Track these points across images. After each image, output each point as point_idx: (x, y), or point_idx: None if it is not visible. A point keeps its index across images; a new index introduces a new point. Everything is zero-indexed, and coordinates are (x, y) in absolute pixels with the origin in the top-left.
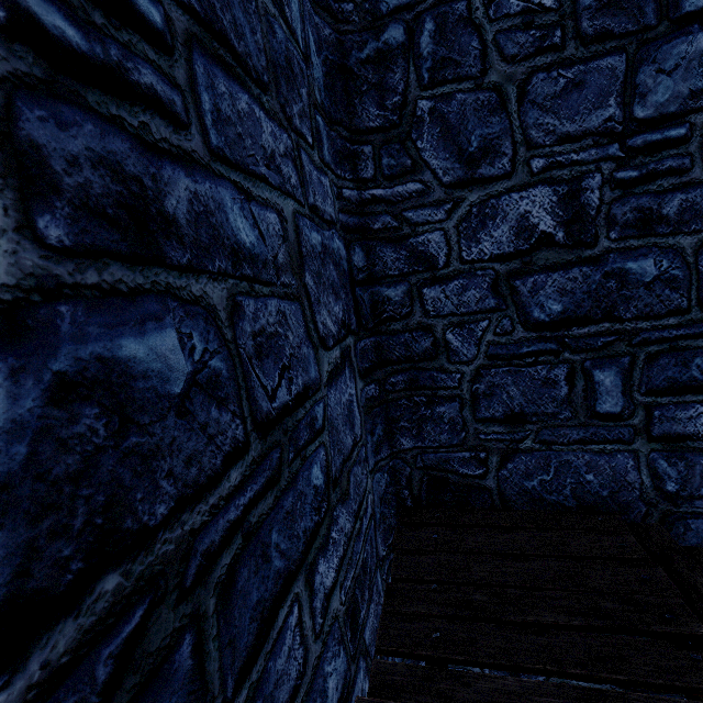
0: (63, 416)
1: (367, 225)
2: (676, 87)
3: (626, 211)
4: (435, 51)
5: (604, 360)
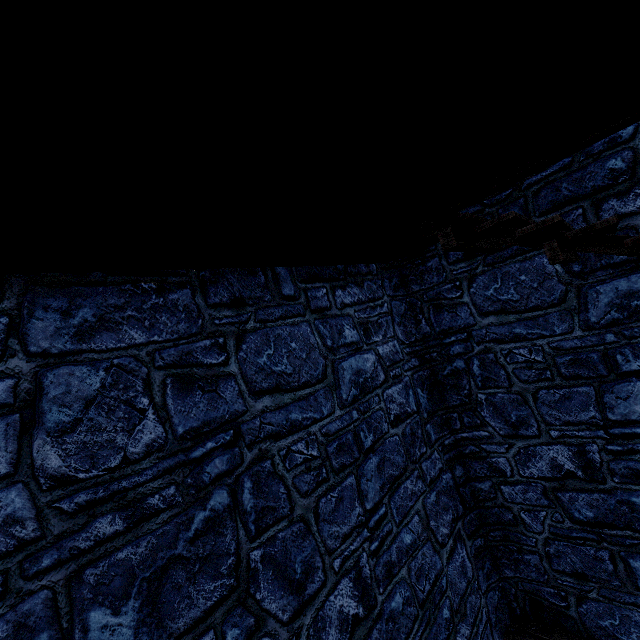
0: (387, 626)
1: (461, 451)
2: (631, 407)
3: (620, 468)
4: (482, 373)
5: (634, 554)
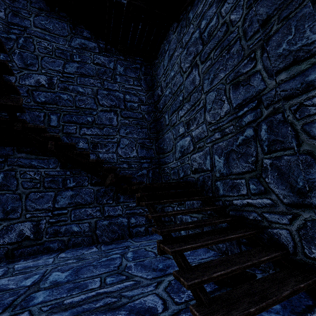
0: None
1: None
2: (72, 69)
3: (62, 85)
4: (23, 43)
5: (54, 113)
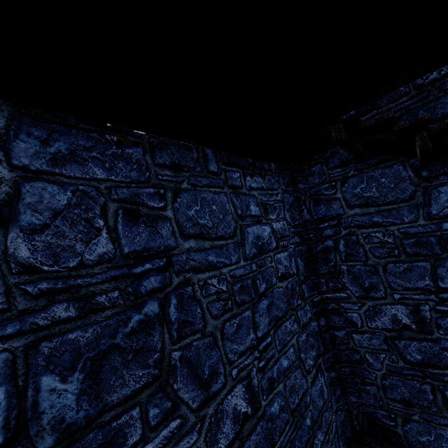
0: (267, 425)
1: (325, 307)
2: None
3: (445, 323)
4: (345, 250)
5: None
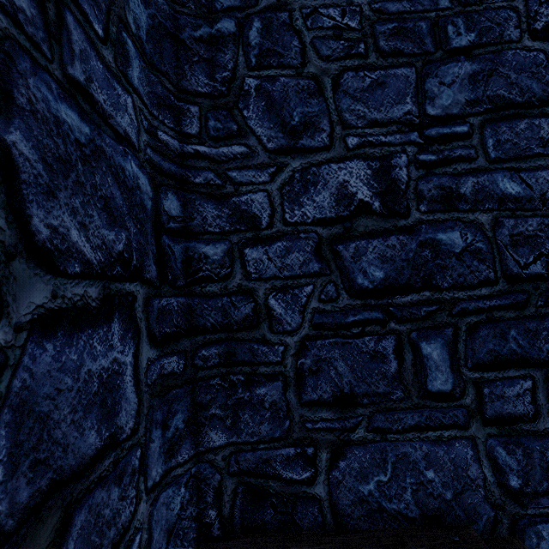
0: None
1: (187, 177)
2: (455, 96)
3: (431, 188)
4: (262, 43)
5: (429, 331)
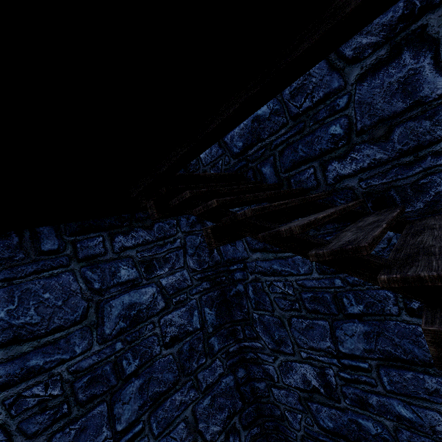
0: None
1: (244, 356)
2: (355, 344)
3: (350, 392)
4: (254, 297)
5: None
